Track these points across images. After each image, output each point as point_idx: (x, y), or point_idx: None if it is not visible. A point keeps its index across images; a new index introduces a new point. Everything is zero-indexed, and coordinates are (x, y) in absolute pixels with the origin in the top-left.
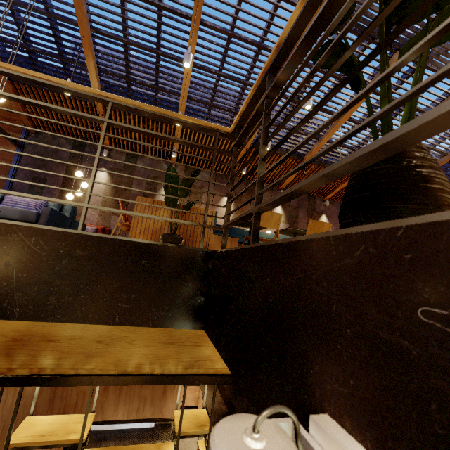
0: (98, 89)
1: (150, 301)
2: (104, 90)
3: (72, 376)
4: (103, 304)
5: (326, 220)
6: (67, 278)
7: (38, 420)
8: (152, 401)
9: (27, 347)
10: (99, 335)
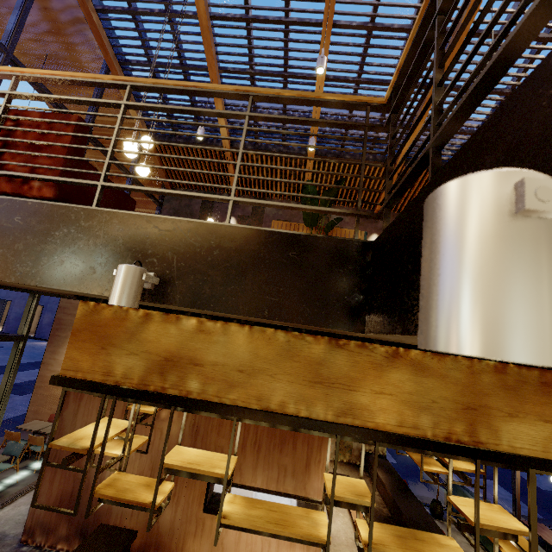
0: (226, 132)
1: (300, 296)
2: (231, 132)
3: (217, 403)
4: (252, 296)
5: None
6: (218, 268)
7: (185, 450)
8: (294, 473)
9: (177, 369)
10: (240, 363)
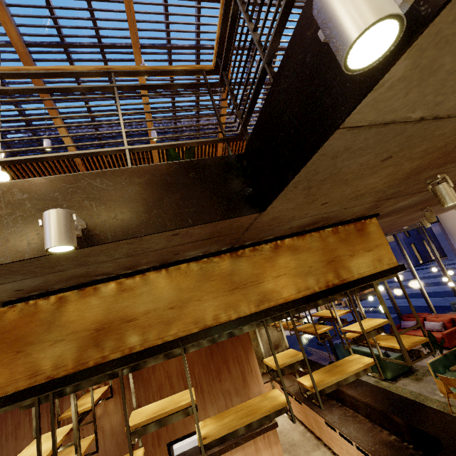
0: (70, 143)
1: (210, 202)
2: (76, 142)
3: (161, 343)
4: (174, 213)
5: None
6: (137, 201)
7: (144, 409)
8: (237, 392)
9: (111, 333)
10: (169, 302)
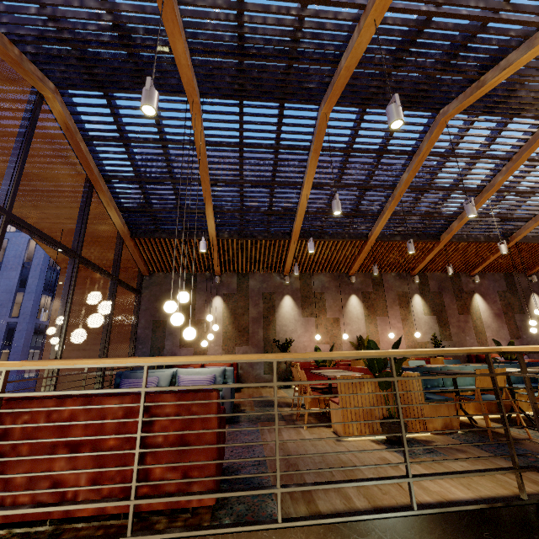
0: (213, 227)
1: None
2: (217, 225)
3: None
4: None
5: (481, 300)
6: None
7: None
8: None
9: None
10: None
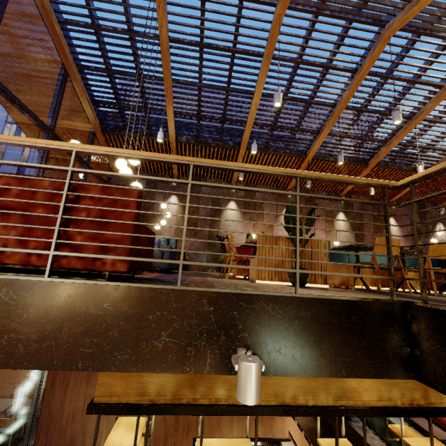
0: (173, 129)
1: (366, 354)
2: (177, 128)
3: (243, 406)
4: (330, 359)
5: (395, 223)
6: (300, 337)
7: (208, 443)
8: (262, 420)
9: (204, 380)
10: None
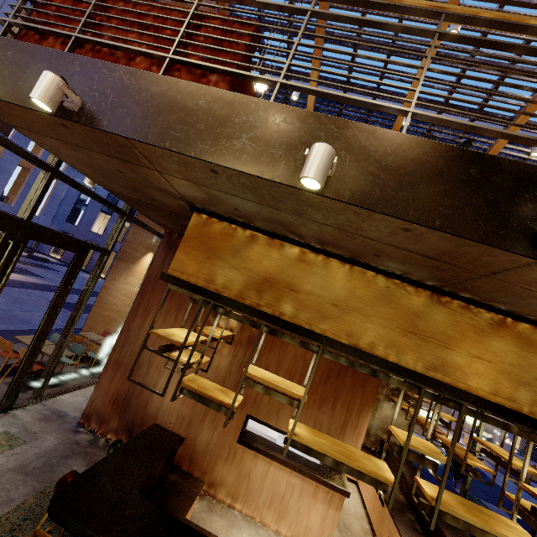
0: (313, 100)
1: (476, 213)
2: (317, 101)
3: (308, 329)
4: (424, 205)
5: None
6: (391, 173)
7: (260, 370)
8: (329, 431)
9: (273, 290)
10: (336, 298)
